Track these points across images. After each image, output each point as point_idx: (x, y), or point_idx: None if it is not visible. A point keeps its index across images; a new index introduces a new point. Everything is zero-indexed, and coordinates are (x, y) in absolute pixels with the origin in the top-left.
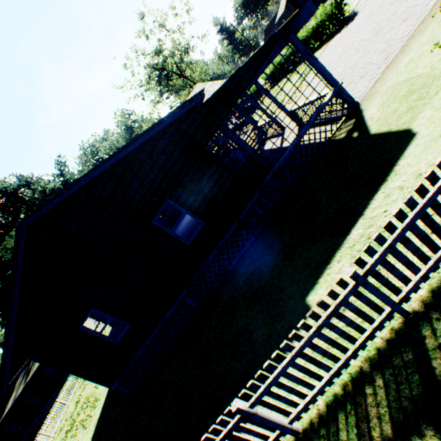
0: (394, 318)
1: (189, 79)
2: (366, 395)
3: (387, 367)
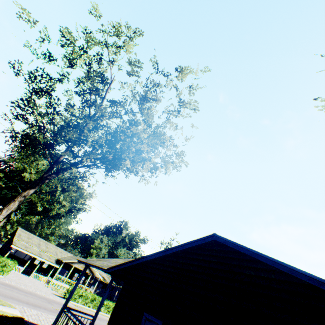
0: None
1: None
2: None
3: None
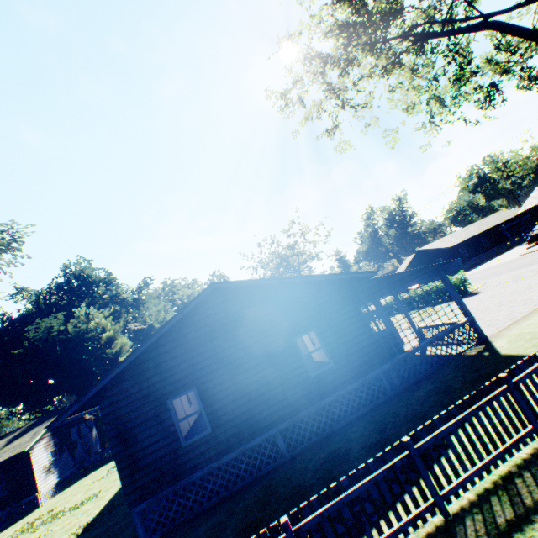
0: (535, 442)
1: None
2: (515, 482)
3: (533, 466)
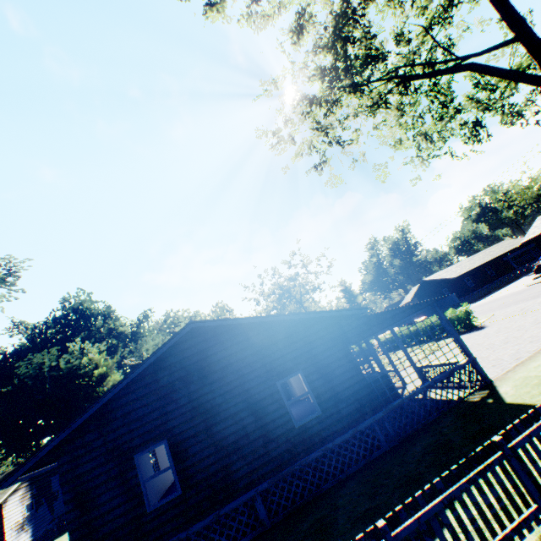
0: None
1: (305, 309)
2: None
3: None
